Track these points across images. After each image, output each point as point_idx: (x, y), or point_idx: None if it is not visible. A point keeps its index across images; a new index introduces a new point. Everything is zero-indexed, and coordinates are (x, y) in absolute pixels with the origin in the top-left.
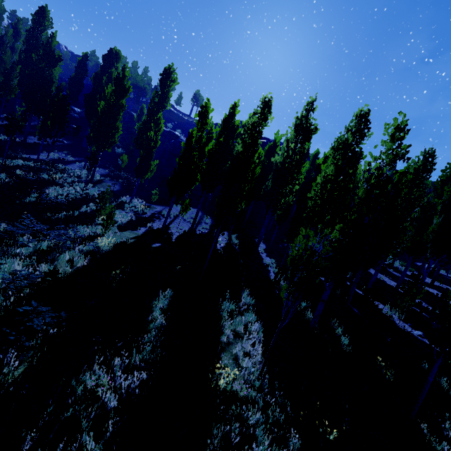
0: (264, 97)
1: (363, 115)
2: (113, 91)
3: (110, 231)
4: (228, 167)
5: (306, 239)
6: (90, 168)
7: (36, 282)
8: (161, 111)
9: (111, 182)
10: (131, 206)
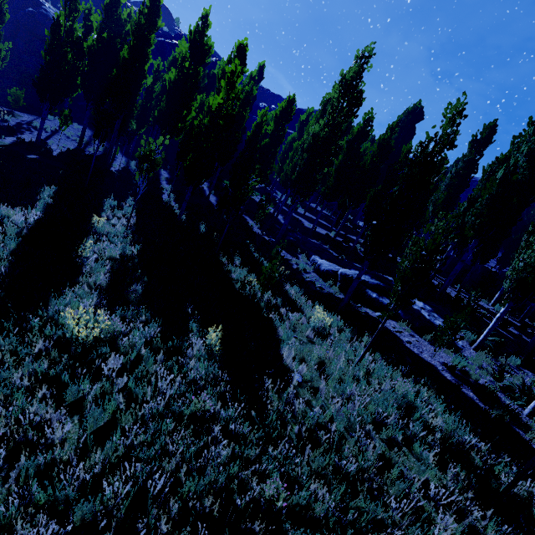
0: None
1: (241, 50)
2: None
3: None
4: (114, 77)
5: (148, 143)
6: None
7: None
8: None
9: None
10: None
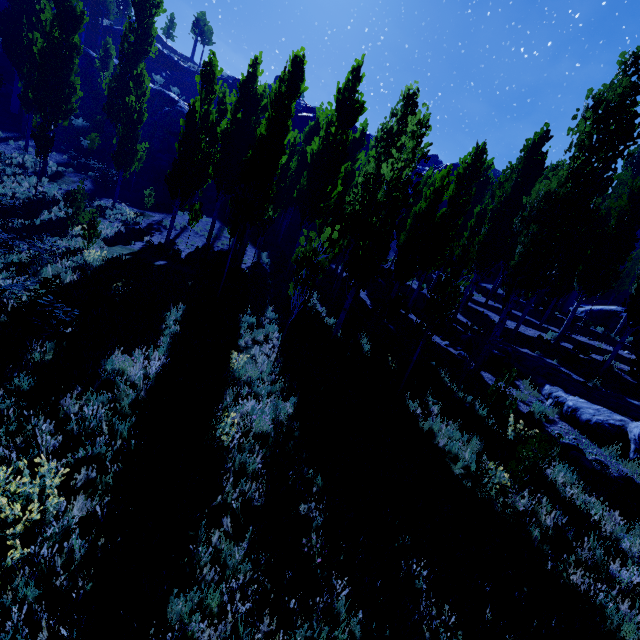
0: (294, 55)
1: (411, 96)
2: (54, 17)
3: (95, 245)
4: (249, 158)
5: (309, 240)
6: (42, 153)
7: (33, 289)
8: (141, 60)
9: (77, 176)
10: (115, 212)
